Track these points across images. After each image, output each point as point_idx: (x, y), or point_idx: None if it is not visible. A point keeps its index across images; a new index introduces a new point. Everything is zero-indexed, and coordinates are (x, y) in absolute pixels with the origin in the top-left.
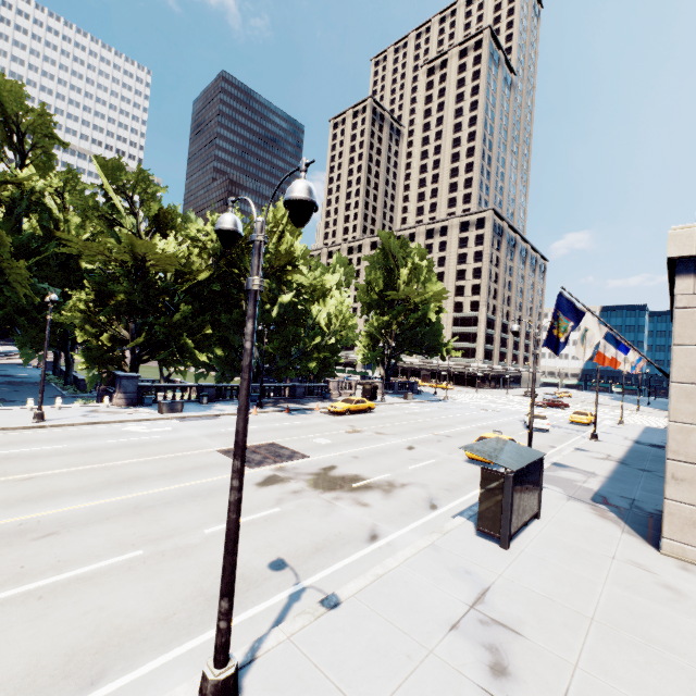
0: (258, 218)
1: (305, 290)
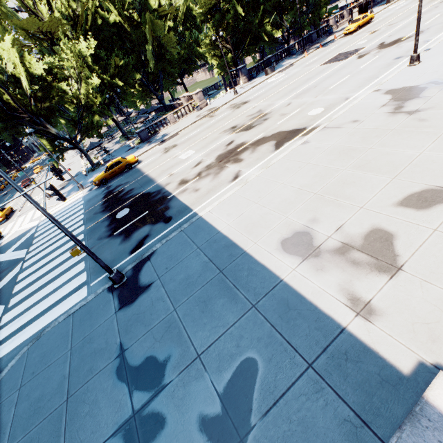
0: None
1: None
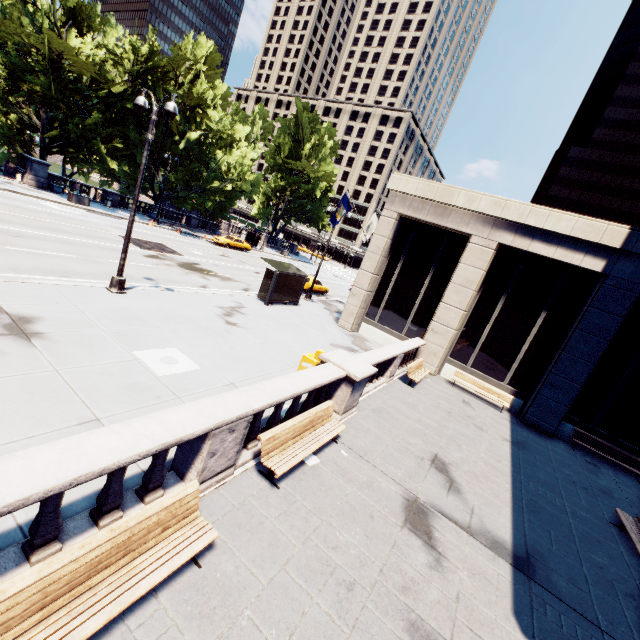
0: (155, 108)
1: (213, 135)
